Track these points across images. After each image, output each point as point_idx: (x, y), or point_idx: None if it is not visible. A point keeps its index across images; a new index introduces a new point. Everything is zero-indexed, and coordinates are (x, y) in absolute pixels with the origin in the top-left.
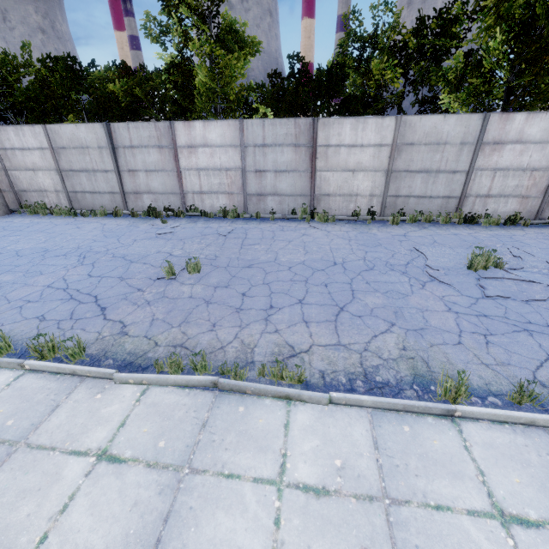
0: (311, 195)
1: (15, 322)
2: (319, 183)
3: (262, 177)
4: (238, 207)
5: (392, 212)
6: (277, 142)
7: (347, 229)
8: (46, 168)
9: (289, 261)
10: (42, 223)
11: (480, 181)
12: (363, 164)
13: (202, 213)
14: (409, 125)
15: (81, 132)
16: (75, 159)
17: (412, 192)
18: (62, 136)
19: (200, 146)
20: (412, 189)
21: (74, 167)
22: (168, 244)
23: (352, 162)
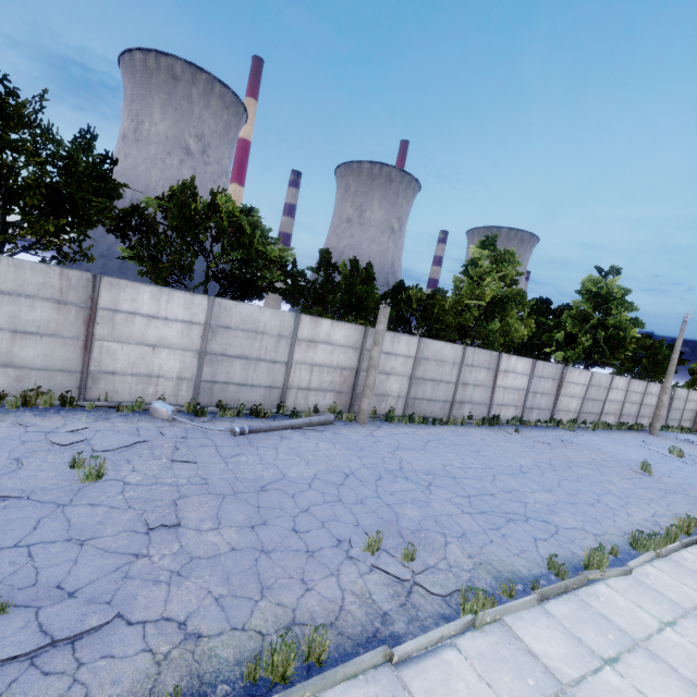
0: (553, 410)
1: (696, 508)
2: (558, 402)
3: (535, 396)
4: (518, 416)
5: (579, 421)
6: (547, 376)
7: (591, 435)
8: (401, 374)
9: (639, 459)
10: (441, 434)
11: (606, 406)
12: (576, 393)
13: (507, 421)
14: (593, 376)
15: (446, 349)
16: (431, 369)
17: (587, 410)
18: (430, 349)
19: (511, 372)
20: (587, 408)
21: (426, 376)
22: (576, 452)
23: (573, 392)
